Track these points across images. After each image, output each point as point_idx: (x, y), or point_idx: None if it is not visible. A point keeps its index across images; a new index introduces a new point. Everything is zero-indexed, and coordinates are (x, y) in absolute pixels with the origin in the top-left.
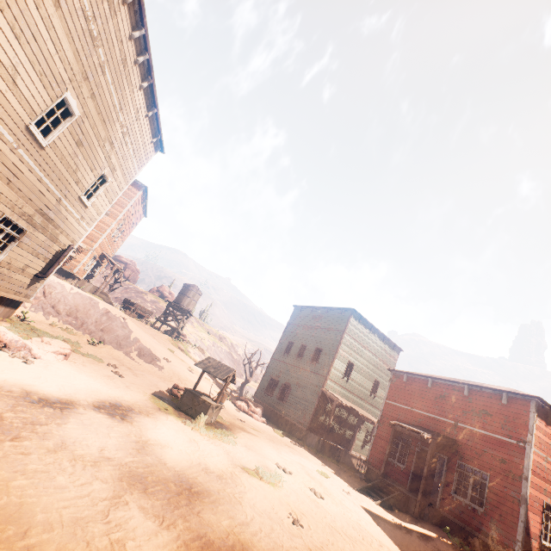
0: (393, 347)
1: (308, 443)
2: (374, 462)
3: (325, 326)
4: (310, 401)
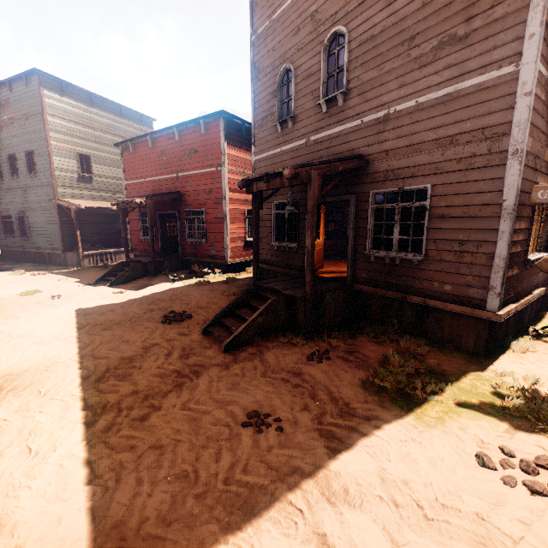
0: (140, 119)
1: (71, 264)
2: (136, 248)
3: (20, 114)
4: (52, 222)
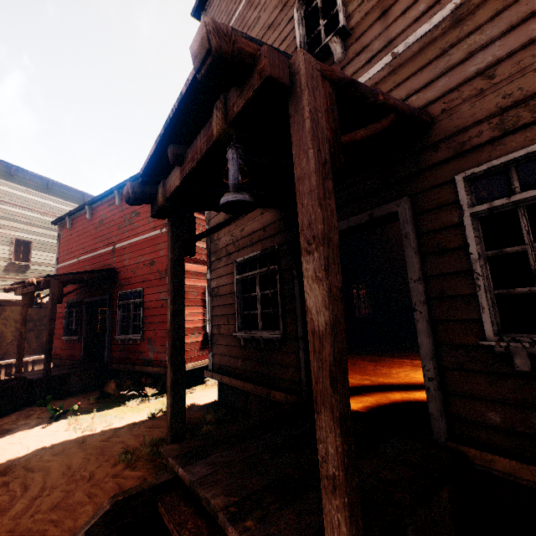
0: None
1: None
2: (55, 353)
3: None
4: None
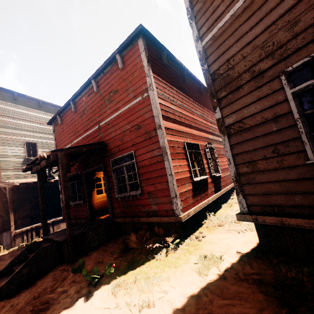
0: None
1: (5, 245)
2: None
3: None
4: None
